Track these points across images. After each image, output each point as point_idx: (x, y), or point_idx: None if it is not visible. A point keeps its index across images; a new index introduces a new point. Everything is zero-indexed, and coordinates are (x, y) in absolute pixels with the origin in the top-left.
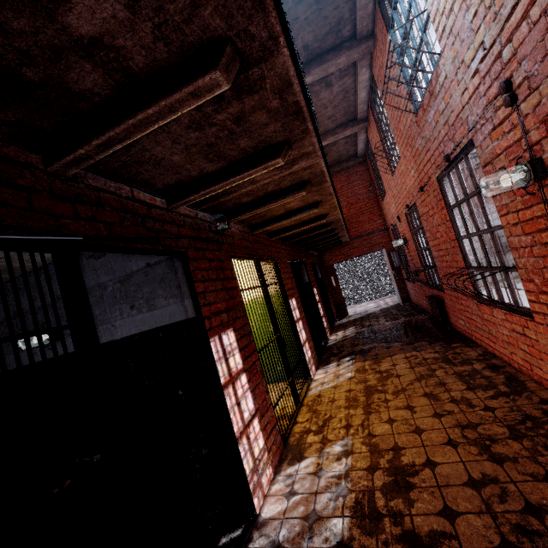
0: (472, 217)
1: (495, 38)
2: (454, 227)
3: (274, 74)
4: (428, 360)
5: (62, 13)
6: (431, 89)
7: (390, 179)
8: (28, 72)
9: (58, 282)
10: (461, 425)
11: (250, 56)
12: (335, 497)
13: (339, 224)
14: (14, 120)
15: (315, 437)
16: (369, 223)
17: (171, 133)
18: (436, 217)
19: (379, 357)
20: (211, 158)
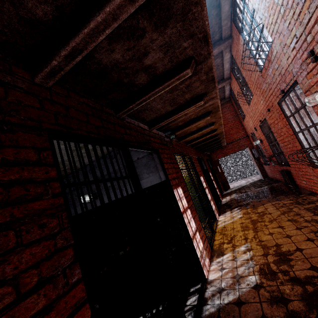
0: (302, 120)
1: (301, 32)
2: (291, 127)
3: (206, 66)
4: (286, 204)
5: (144, 59)
6: (268, 59)
7: (248, 107)
8: (125, 80)
9: (125, 159)
10: (314, 231)
11: (199, 61)
12: (247, 268)
13: (222, 135)
14: (112, 97)
15: (228, 245)
16: (236, 134)
17: (161, 95)
18: (279, 124)
19: (256, 206)
20: (172, 105)
